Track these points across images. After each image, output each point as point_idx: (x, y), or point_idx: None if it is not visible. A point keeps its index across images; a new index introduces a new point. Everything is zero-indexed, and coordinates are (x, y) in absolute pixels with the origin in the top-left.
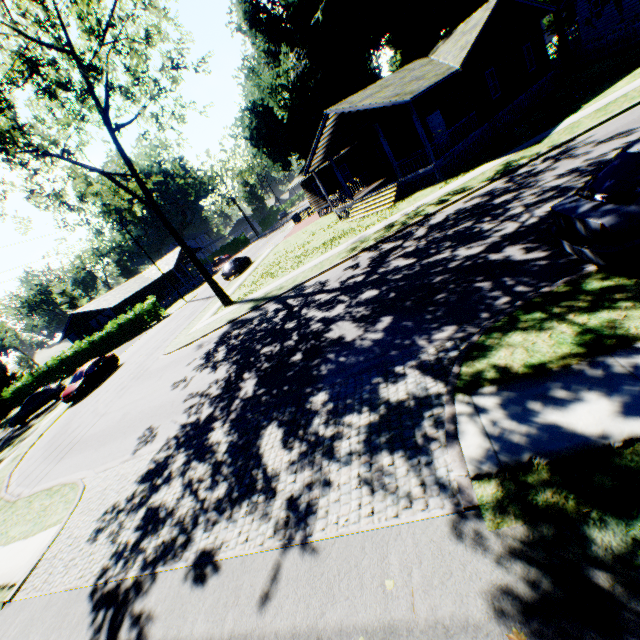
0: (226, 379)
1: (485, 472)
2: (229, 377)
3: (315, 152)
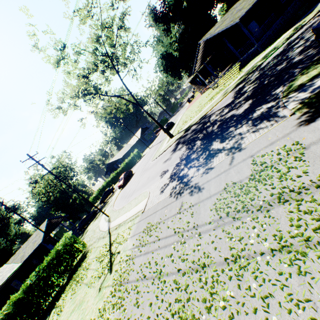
0: (187, 148)
1: (295, 106)
2: (188, 147)
3: (196, 62)
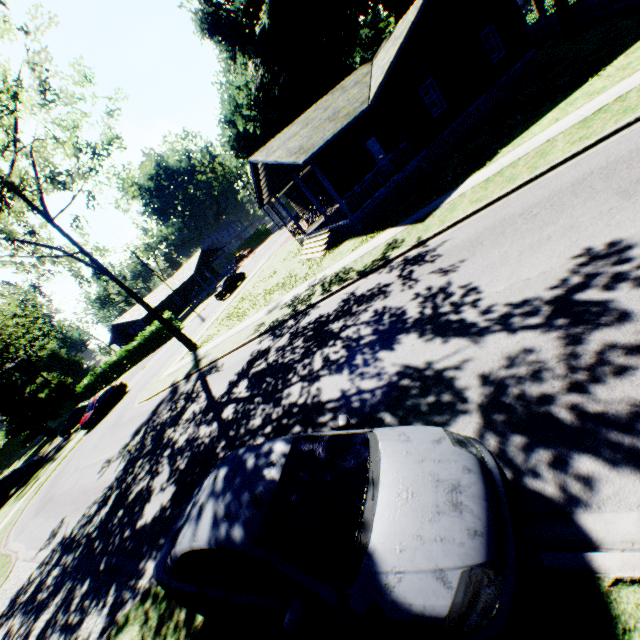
0: (109, 488)
1: None
2: (111, 487)
3: (261, 189)
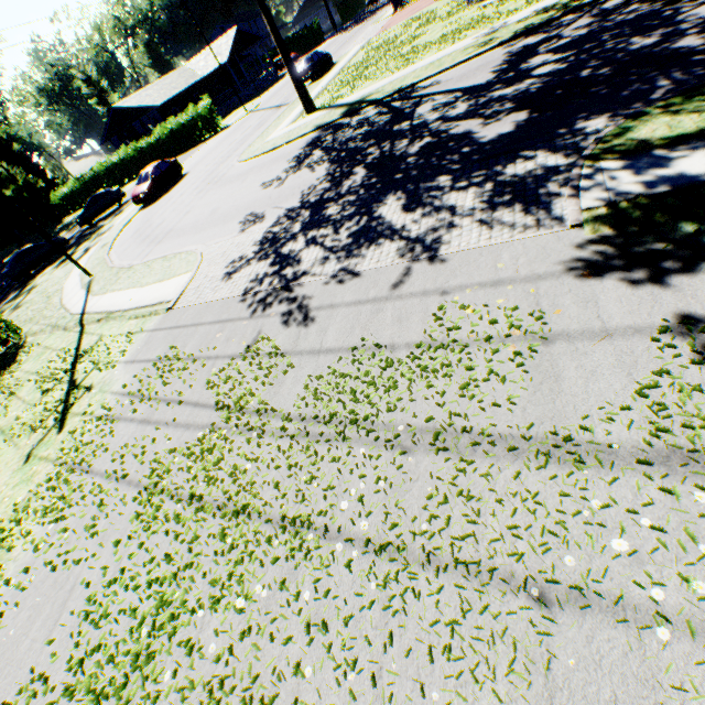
0: (329, 175)
1: (595, 206)
2: (332, 174)
3: None
